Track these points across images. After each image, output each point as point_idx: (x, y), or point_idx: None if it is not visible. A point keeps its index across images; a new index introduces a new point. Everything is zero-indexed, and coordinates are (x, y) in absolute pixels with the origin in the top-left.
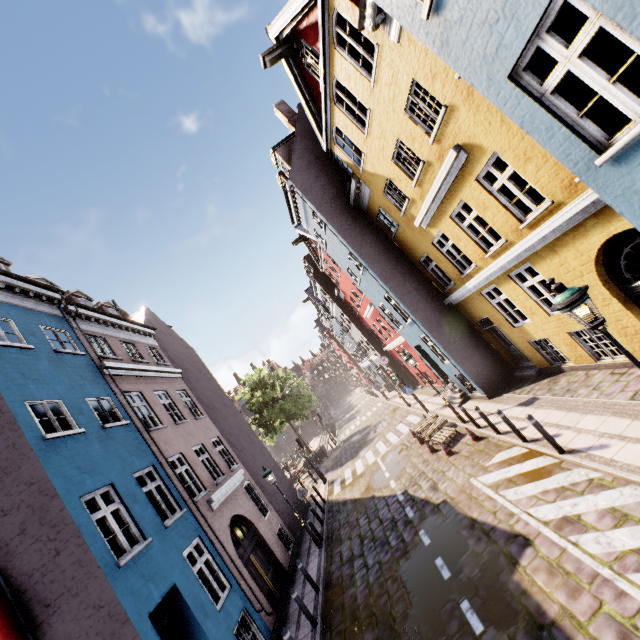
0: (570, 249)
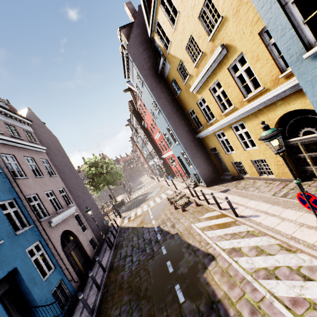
0: (265, 116)
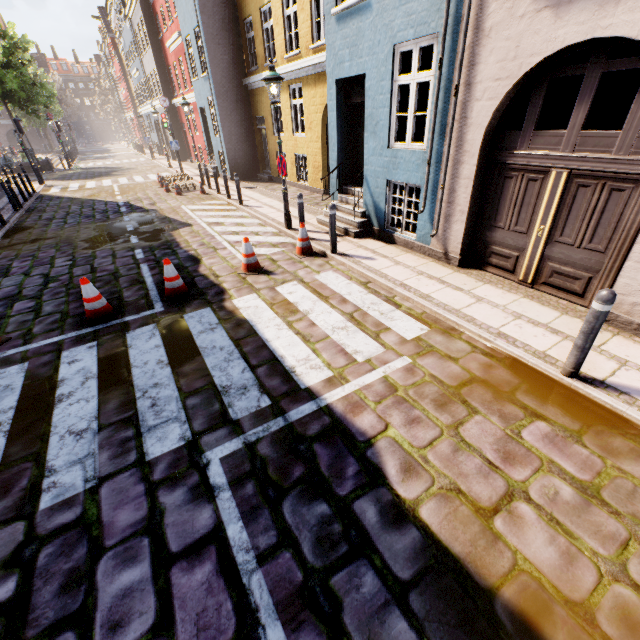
0: (321, 88)
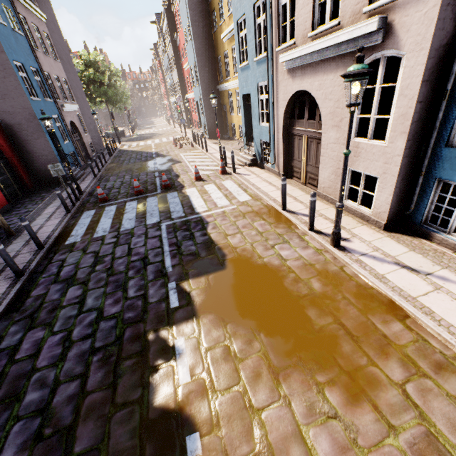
0: None
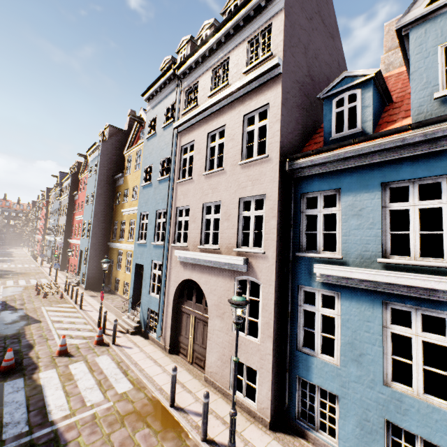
0: None
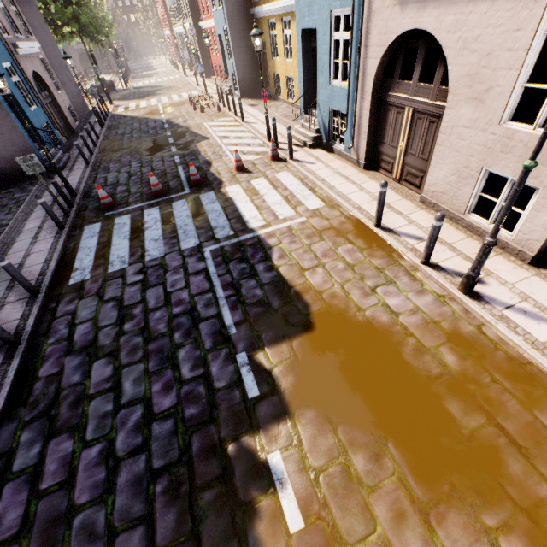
0: None
